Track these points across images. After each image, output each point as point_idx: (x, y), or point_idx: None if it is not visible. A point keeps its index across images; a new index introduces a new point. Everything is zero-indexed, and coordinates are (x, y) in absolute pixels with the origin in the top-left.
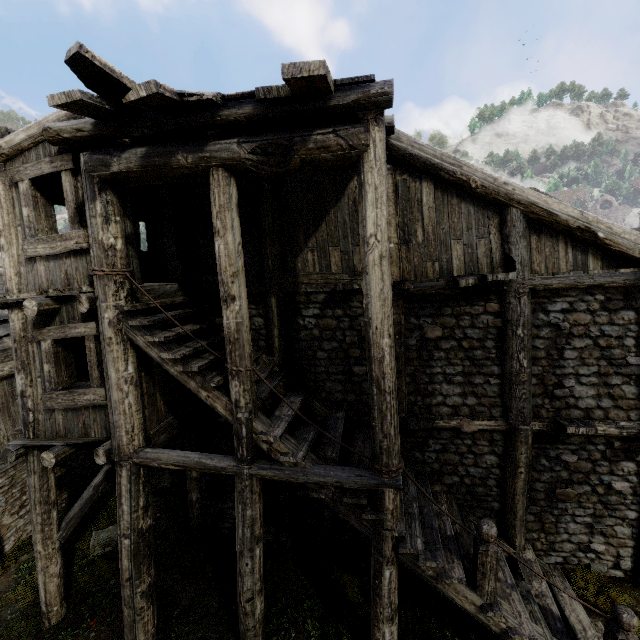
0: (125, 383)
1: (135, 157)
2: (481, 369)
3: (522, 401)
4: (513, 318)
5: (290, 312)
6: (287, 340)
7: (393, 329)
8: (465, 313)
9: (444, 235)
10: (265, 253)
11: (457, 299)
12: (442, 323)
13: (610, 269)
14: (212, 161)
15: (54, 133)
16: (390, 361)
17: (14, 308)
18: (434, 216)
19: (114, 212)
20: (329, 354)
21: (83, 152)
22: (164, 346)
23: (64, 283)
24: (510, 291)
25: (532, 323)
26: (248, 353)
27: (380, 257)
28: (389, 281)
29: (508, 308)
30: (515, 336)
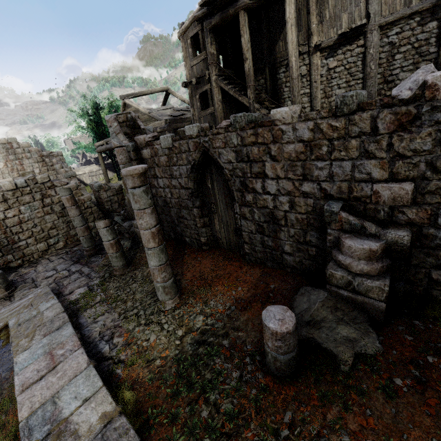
0: (219, 102)
1: (218, 17)
2: (354, 77)
3: (370, 87)
4: (368, 45)
5: (274, 73)
6: (273, 86)
7: (297, 54)
8: (347, 50)
9: (338, 12)
10: (263, 48)
11: (344, 44)
12: (337, 59)
13: (423, 0)
14: (239, 9)
15: (197, 17)
16: (295, 67)
17: (189, 86)
18: (333, 3)
19: (213, 41)
20: (289, 88)
21: (204, 21)
22: (229, 85)
23: (201, 73)
24: (367, 31)
25: (380, 45)
26: (252, 79)
27: (291, 26)
28: (295, 35)
29: (366, 41)
30: (368, 54)
